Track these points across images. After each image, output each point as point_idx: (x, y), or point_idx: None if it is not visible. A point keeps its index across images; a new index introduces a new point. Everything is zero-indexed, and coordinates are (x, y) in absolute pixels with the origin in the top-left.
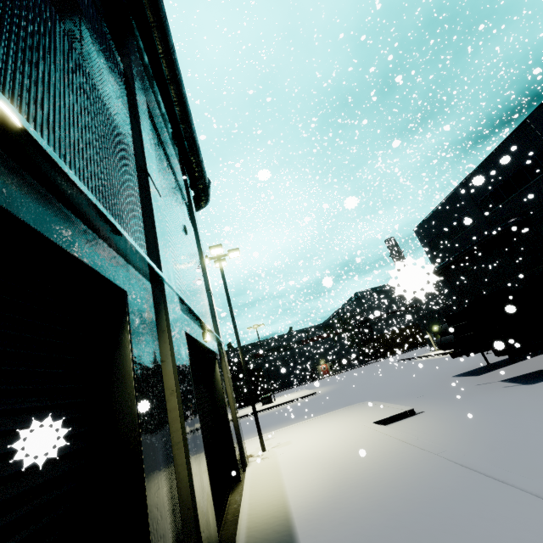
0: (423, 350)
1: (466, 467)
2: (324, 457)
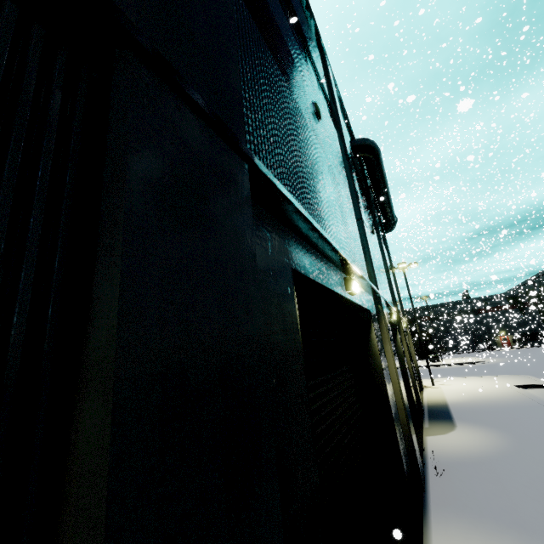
0: None
1: (538, 403)
2: (470, 392)
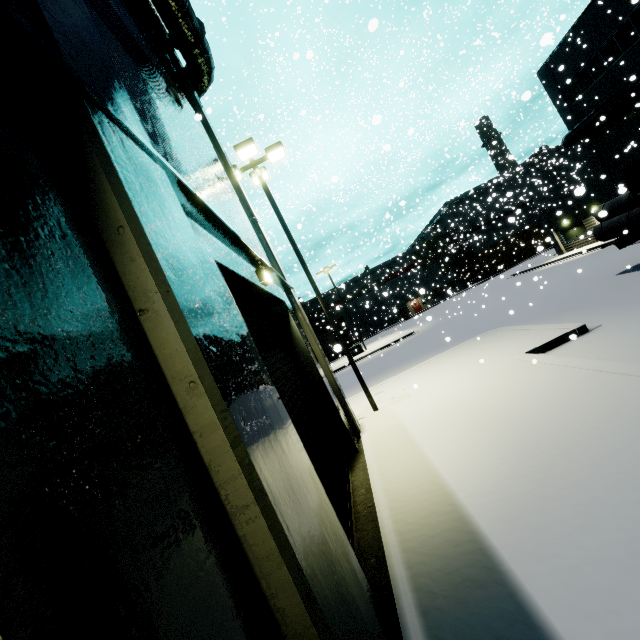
0: (541, 258)
1: None
2: (473, 411)
